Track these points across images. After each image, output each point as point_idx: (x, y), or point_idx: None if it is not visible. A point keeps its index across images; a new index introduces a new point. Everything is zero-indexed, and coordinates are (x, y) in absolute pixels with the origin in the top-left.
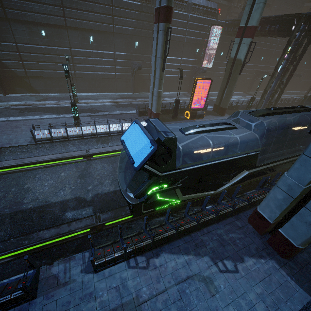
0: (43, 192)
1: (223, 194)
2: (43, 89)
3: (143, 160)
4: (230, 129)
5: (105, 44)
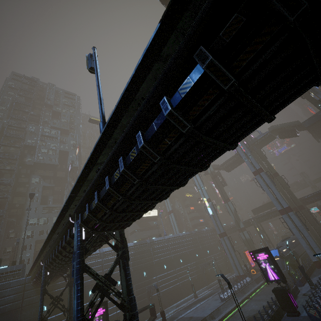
0: (258, 306)
1: (303, 265)
2: (167, 304)
3: (278, 252)
4: (281, 246)
5: (186, 261)
